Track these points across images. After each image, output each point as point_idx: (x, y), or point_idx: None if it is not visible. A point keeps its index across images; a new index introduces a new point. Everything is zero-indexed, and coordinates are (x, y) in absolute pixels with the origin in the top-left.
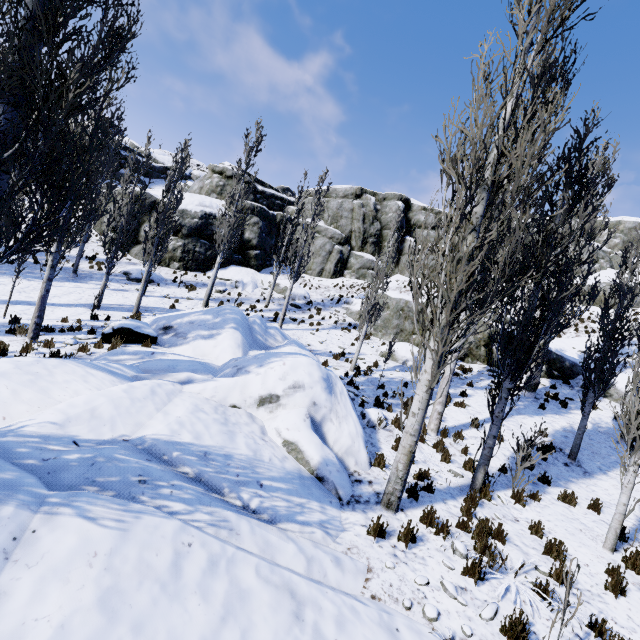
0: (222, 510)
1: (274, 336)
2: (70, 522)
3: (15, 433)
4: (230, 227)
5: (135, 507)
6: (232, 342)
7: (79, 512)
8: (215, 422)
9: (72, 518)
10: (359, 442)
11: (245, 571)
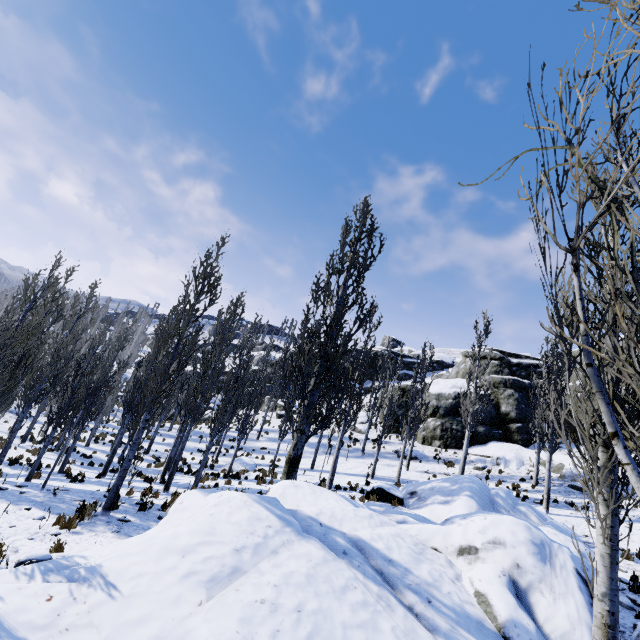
0: (387, 593)
1: (525, 514)
2: (306, 544)
3: (299, 510)
4: (472, 402)
5: (334, 555)
6: (465, 509)
7: (310, 543)
8: (408, 548)
9: (307, 543)
10: (582, 631)
11: (384, 622)
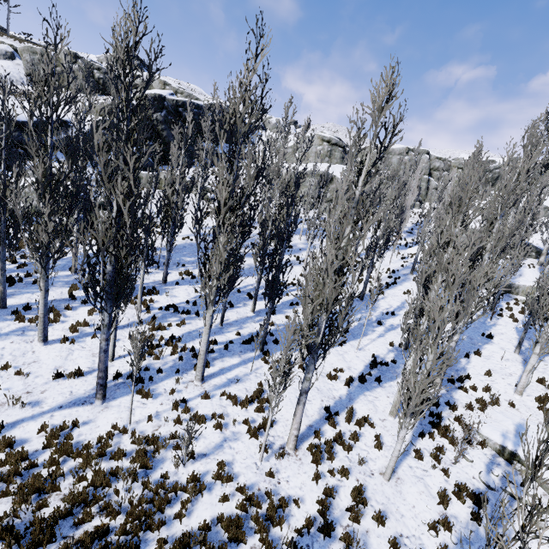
0: None
1: None
2: None
3: None
4: None
5: None
6: None
7: None
8: None
9: None
10: None
11: None
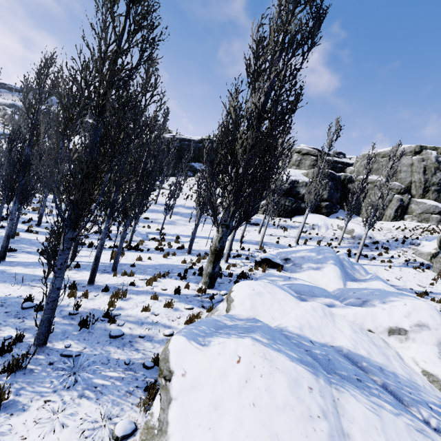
0: (417, 420)
1: (359, 270)
2: (351, 399)
3: (286, 330)
4: (316, 190)
5: (373, 400)
6: (335, 274)
7: (351, 394)
8: (370, 343)
9: (350, 397)
10: None
11: None
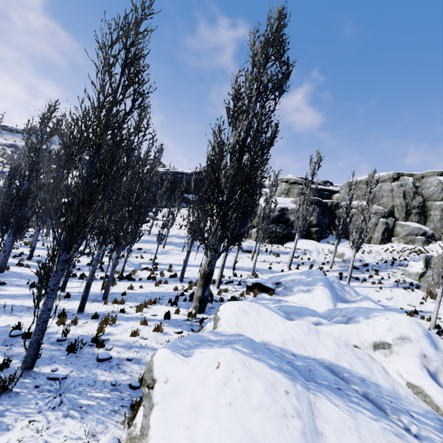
0: (396, 426)
1: (349, 292)
2: (327, 403)
3: (269, 344)
4: (303, 216)
5: (350, 405)
6: (324, 296)
7: (327, 398)
8: (354, 356)
9: (326, 401)
10: None
11: None
